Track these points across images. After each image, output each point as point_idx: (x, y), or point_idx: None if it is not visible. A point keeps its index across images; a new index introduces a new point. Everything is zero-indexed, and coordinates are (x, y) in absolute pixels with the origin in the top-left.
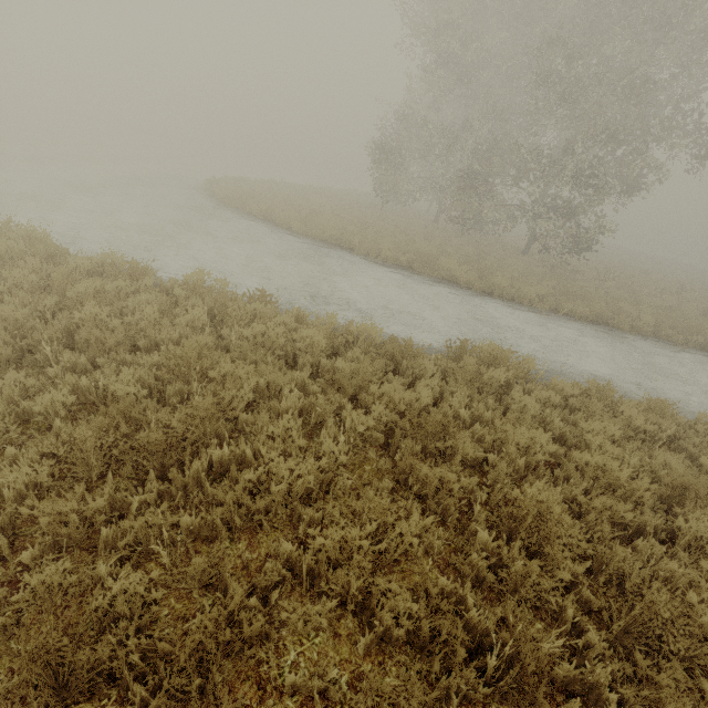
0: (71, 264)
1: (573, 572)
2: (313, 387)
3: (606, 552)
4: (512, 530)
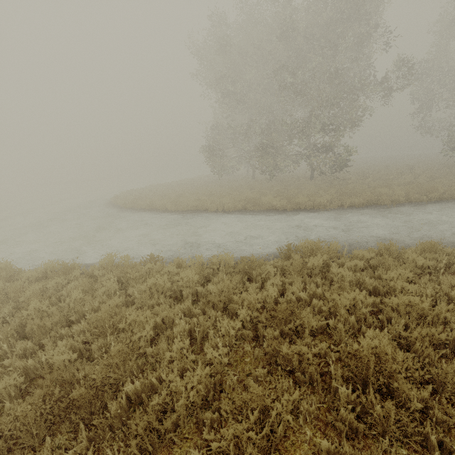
0: (24, 278)
1: (422, 399)
2: (195, 311)
3: (439, 372)
4: (364, 377)
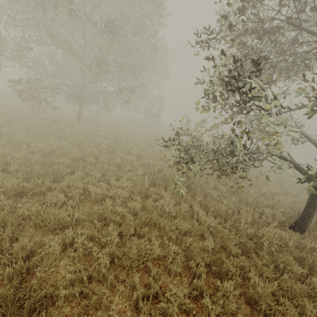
0: None
1: None
2: None
3: None
4: None
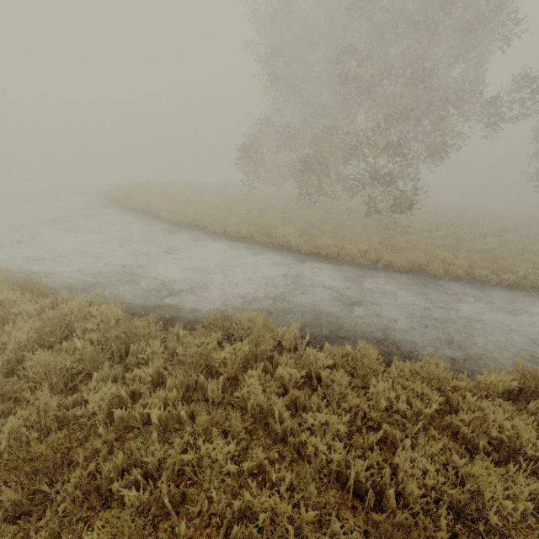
0: None
1: None
2: None
3: None
4: None
